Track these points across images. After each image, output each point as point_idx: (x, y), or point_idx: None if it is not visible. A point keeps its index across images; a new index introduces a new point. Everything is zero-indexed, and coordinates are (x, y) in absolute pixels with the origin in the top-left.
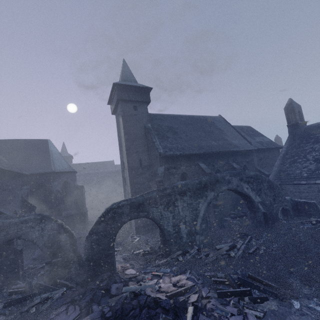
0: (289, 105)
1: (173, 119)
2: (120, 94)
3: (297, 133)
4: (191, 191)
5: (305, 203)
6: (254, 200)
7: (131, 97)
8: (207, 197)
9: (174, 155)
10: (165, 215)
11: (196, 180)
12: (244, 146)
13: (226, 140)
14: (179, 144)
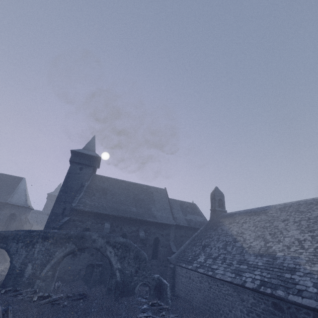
0: (213, 192)
1: (114, 183)
2: (73, 158)
3: (214, 219)
4: (55, 239)
5: (164, 284)
6: (114, 266)
7: (81, 161)
8: (67, 248)
9: (81, 210)
10: (20, 252)
11: (65, 232)
12: (163, 219)
13: (149, 210)
14: (98, 203)
